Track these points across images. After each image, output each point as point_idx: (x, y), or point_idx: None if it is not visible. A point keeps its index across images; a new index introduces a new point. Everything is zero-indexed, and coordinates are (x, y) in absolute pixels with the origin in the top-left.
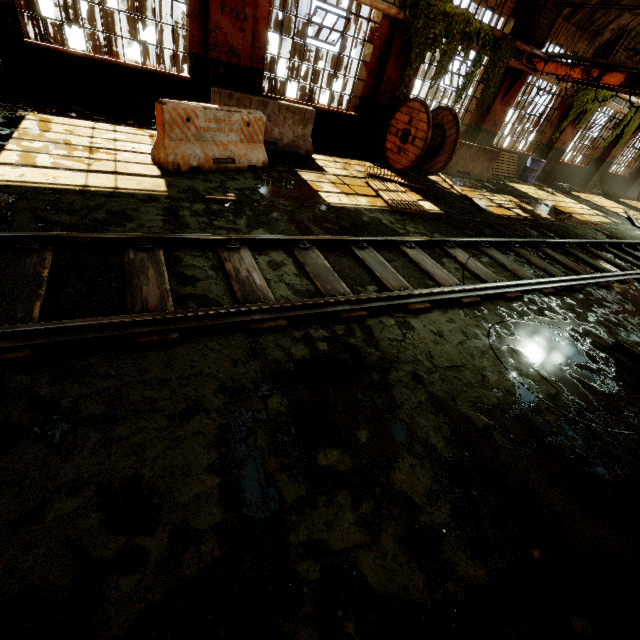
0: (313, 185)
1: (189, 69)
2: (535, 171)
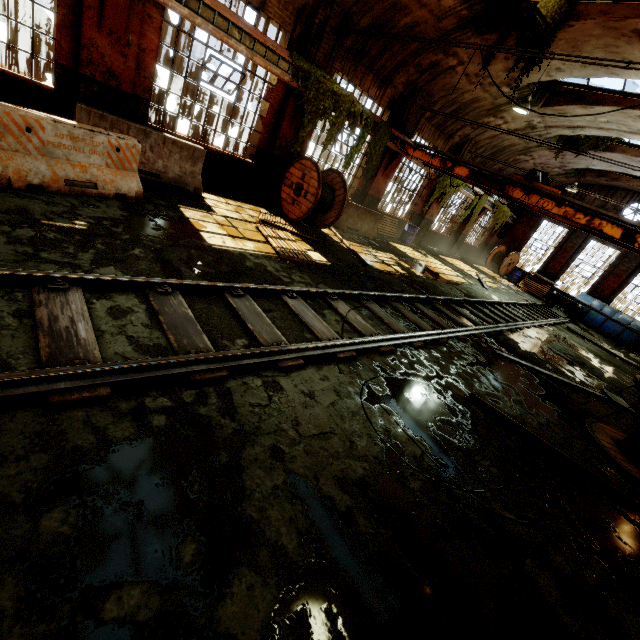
0: (195, 224)
1: (53, 79)
2: (411, 235)
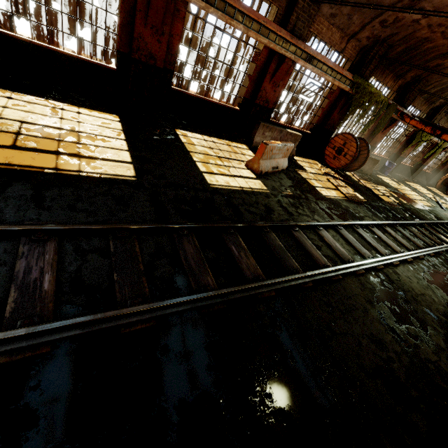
0: (310, 182)
1: (239, 105)
2: (390, 169)
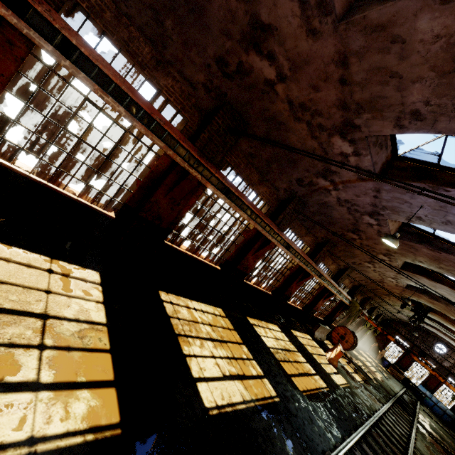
0: (346, 368)
1: (303, 307)
2: None
